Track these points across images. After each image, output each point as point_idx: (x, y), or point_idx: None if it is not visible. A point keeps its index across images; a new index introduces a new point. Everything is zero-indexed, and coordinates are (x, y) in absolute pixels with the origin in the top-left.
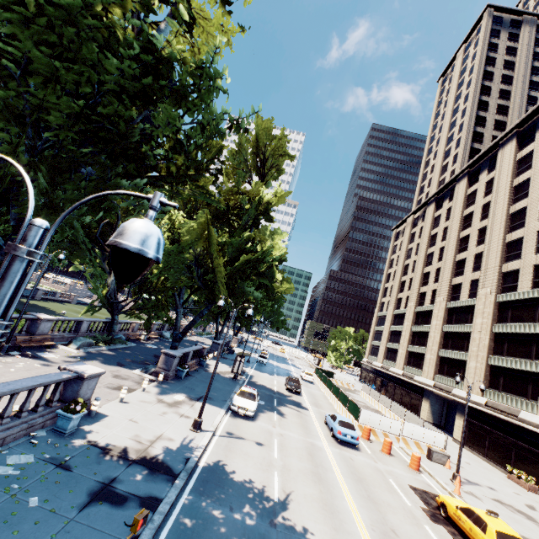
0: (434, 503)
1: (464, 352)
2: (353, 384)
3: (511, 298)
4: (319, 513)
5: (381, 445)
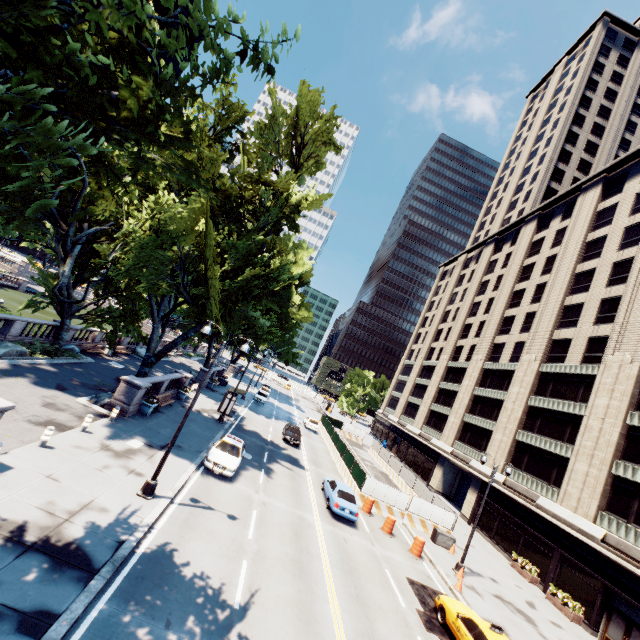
0: (432, 602)
1: (492, 421)
2: (362, 438)
3: (556, 370)
4: (291, 625)
5: (382, 520)
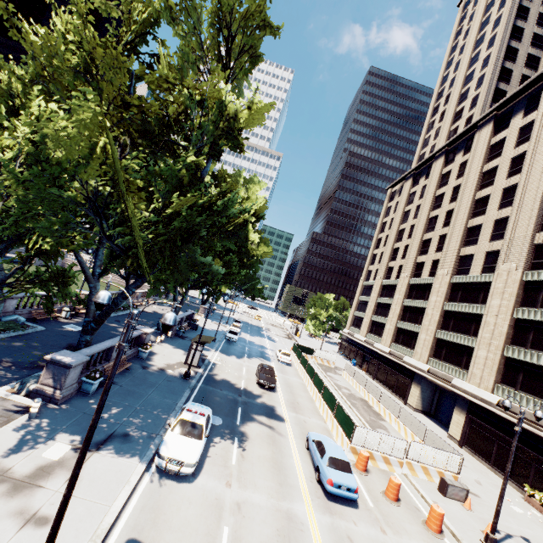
0: None
1: (471, 337)
2: (334, 361)
3: None
4: None
5: (380, 476)
